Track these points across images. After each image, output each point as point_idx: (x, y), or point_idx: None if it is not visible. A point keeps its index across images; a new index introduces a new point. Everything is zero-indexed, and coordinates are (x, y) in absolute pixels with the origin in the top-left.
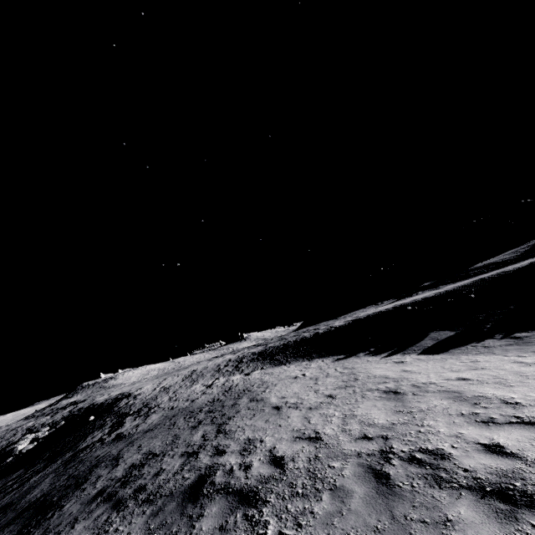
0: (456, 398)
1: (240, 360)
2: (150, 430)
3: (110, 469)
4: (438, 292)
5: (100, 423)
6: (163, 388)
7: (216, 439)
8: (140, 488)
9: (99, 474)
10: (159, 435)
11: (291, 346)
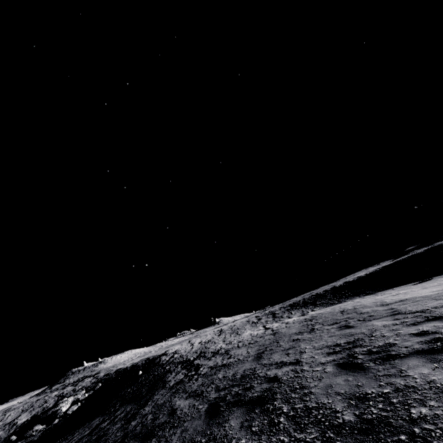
0: None
1: (272, 313)
2: (266, 351)
3: (293, 365)
4: None
5: (161, 371)
6: (202, 342)
7: (435, 311)
8: (432, 340)
9: (282, 371)
10: (296, 345)
11: (326, 294)
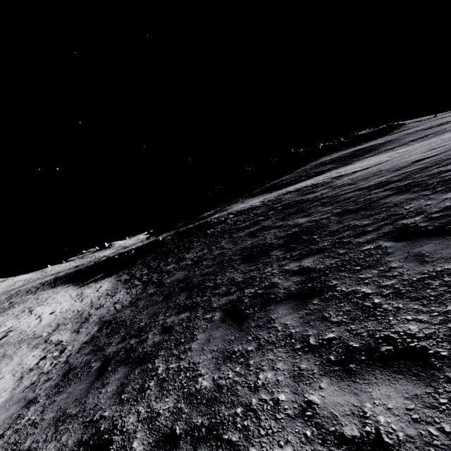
0: (30, 311)
1: (44, 283)
2: None
3: None
4: (136, 247)
5: None
6: None
7: None
8: None
9: None
10: None
11: (70, 275)
